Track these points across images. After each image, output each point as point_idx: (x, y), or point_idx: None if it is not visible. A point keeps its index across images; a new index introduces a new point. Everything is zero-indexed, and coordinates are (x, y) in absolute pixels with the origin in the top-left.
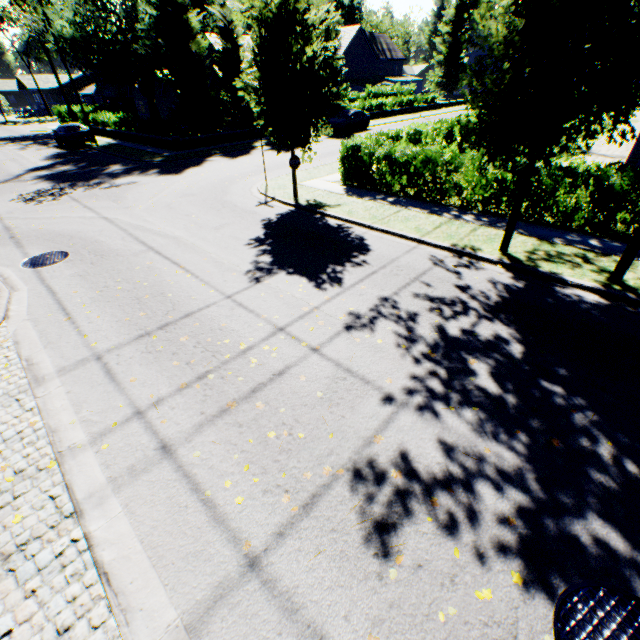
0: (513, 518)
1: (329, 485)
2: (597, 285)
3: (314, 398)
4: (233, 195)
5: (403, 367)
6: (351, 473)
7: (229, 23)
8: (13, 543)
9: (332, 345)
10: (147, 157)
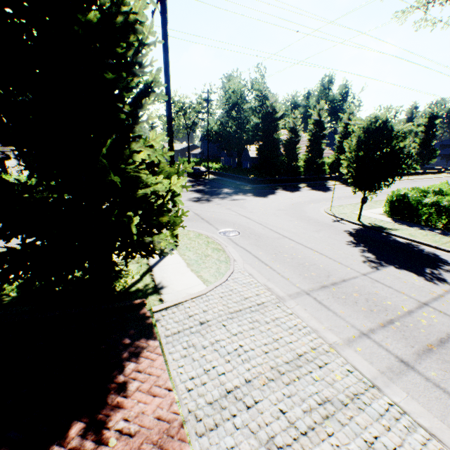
0: None
1: None
2: None
3: None
4: (311, 213)
5: None
6: None
7: (296, 126)
8: (347, 391)
9: None
10: (240, 186)
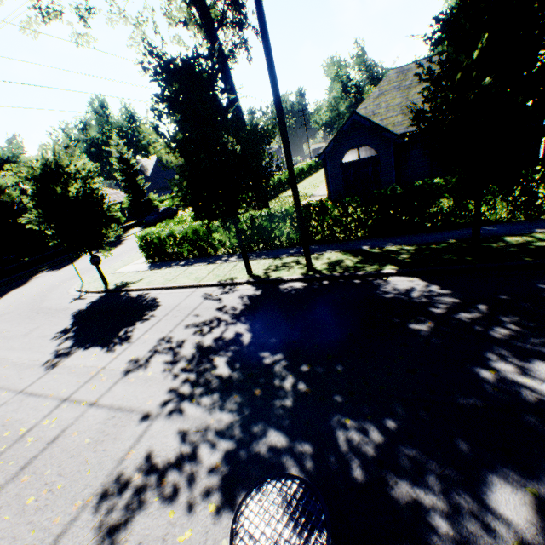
0: (220, 462)
1: (76, 517)
2: (301, 276)
3: (82, 446)
4: (50, 300)
5: (164, 385)
6: (99, 496)
7: None
8: None
9: (110, 393)
10: None
